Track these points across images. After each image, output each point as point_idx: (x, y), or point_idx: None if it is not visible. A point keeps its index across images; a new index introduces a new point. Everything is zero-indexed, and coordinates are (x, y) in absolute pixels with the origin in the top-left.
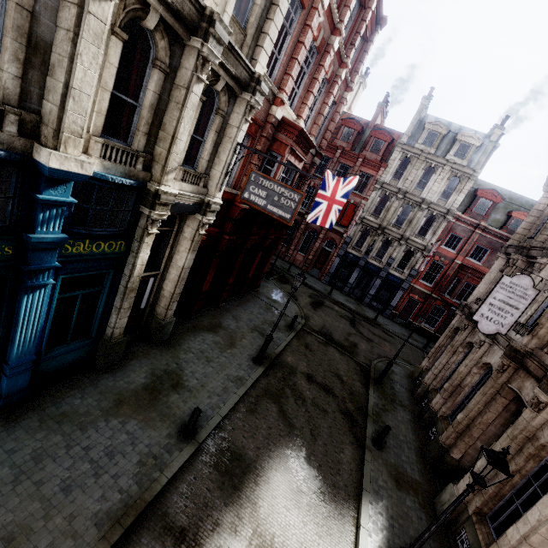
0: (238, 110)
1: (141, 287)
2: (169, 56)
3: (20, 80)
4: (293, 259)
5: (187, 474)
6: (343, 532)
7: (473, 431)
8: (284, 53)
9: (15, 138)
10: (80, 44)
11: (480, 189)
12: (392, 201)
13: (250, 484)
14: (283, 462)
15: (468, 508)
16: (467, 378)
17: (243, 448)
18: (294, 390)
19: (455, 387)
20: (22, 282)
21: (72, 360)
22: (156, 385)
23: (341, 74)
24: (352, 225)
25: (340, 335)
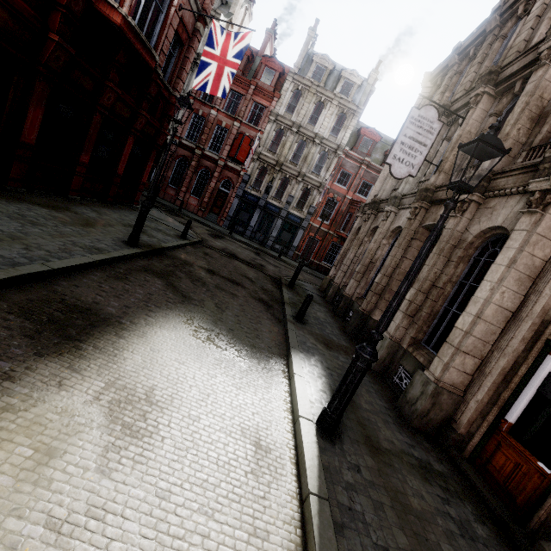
0: None
1: None
2: None
3: None
4: (185, 203)
5: None
6: (272, 383)
7: (393, 284)
8: None
9: None
10: None
11: (363, 128)
12: (287, 136)
13: (106, 336)
14: (173, 322)
15: (402, 344)
16: (377, 252)
17: (96, 304)
18: (189, 275)
19: (367, 266)
20: None
21: None
22: None
23: None
24: (249, 154)
25: (245, 257)
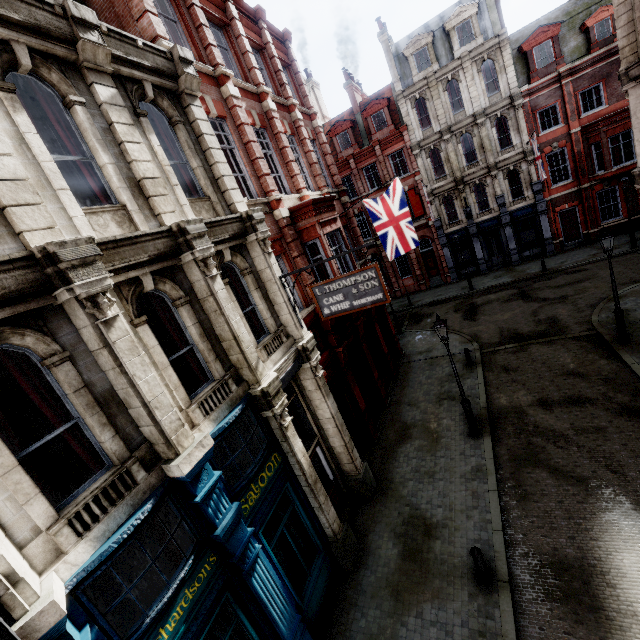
0: (256, 254)
1: (316, 464)
2: (179, 288)
3: (117, 436)
4: (403, 289)
5: (528, 630)
6: None
7: None
8: (244, 166)
9: (148, 478)
10: (128, 369)
11: (523, 43)
12: (444, 149)
13: (605, 592)
14: (616, 534)
15: None
16: None
17: (556, 550)
18: (542, 434)
19: None
20: (241, 571)
21: (324, 584)
22: (410, 546)
23: (296, 117)
24: (429, 210)
25: (526, 323)
